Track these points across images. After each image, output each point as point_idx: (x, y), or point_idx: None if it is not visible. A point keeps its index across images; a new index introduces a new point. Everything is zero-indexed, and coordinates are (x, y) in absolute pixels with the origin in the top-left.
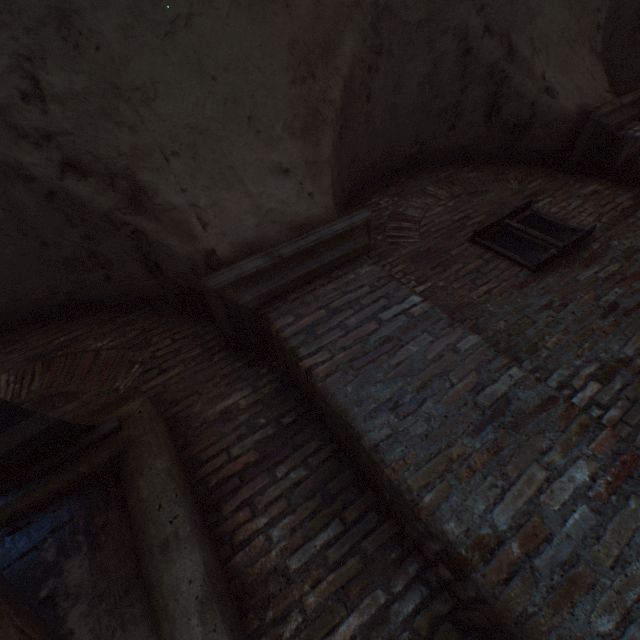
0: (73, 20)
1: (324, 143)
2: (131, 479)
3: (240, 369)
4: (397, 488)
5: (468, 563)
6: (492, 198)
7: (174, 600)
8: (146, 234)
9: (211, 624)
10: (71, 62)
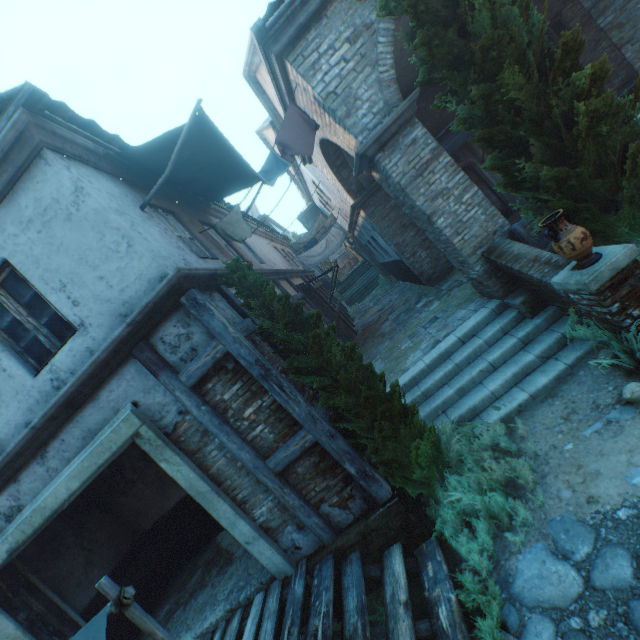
0: None
1: None
2: None
3: None
4: None
5: None
6: (548, 6)
7: (473, 148)
8: None
9: (479, 149)
10: None
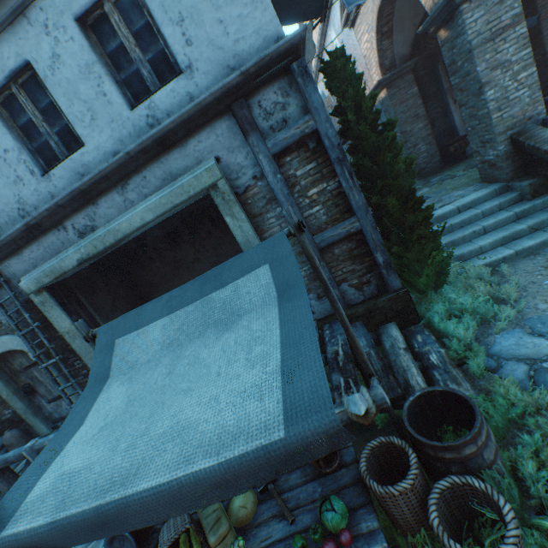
0: None
1: None
2: None
3: None
4: (542, 44)
5: (546, 54)
6: None
7: None
8: None
9: None
10: None
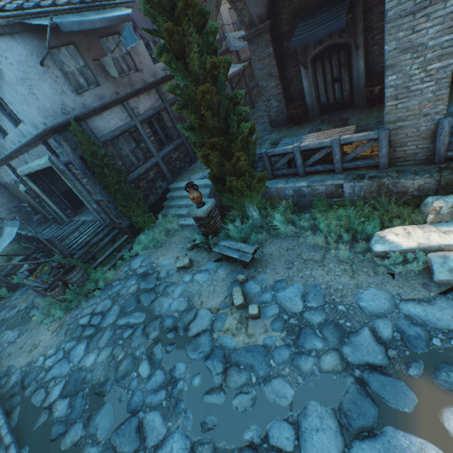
0: None
1: None
2: (354, 7)
3: None
4: None
5: None
6: None
7: (357, 30)
8: None
9: (361, 34)
10: None
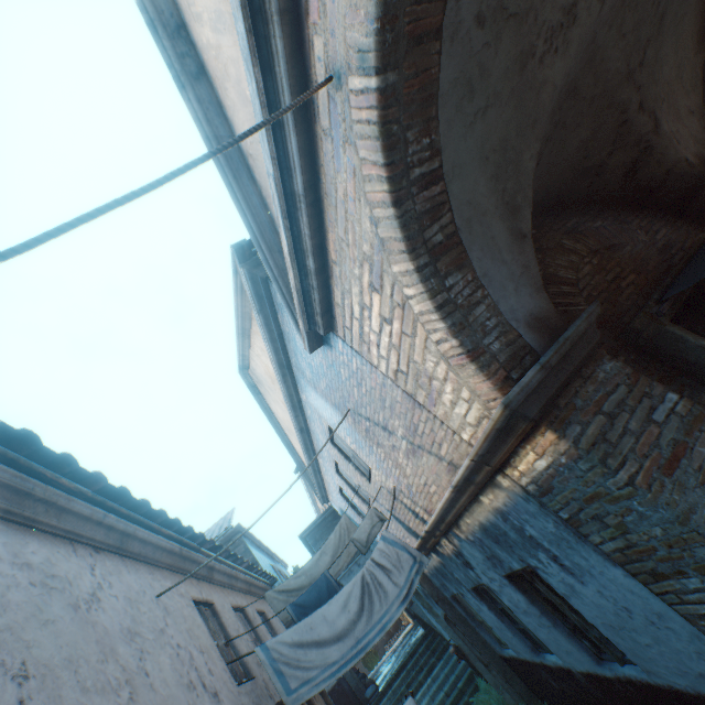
0: (662, 19)
1: (699, 96)
2: None
3: (698, 227)
4: None
5: None
6: None
7: None
8: (654, 149)
9: None
10: (653, 43)
